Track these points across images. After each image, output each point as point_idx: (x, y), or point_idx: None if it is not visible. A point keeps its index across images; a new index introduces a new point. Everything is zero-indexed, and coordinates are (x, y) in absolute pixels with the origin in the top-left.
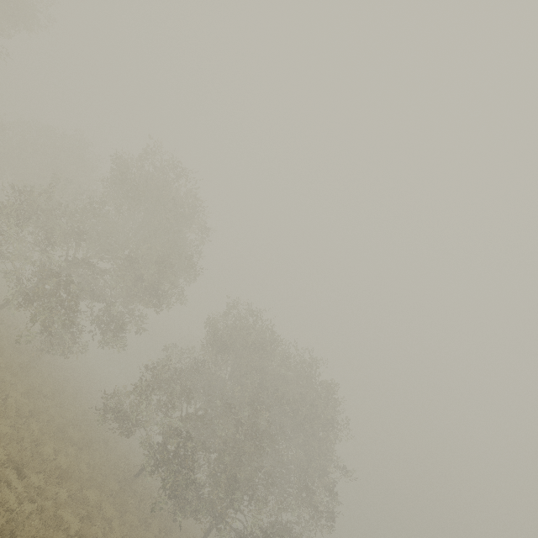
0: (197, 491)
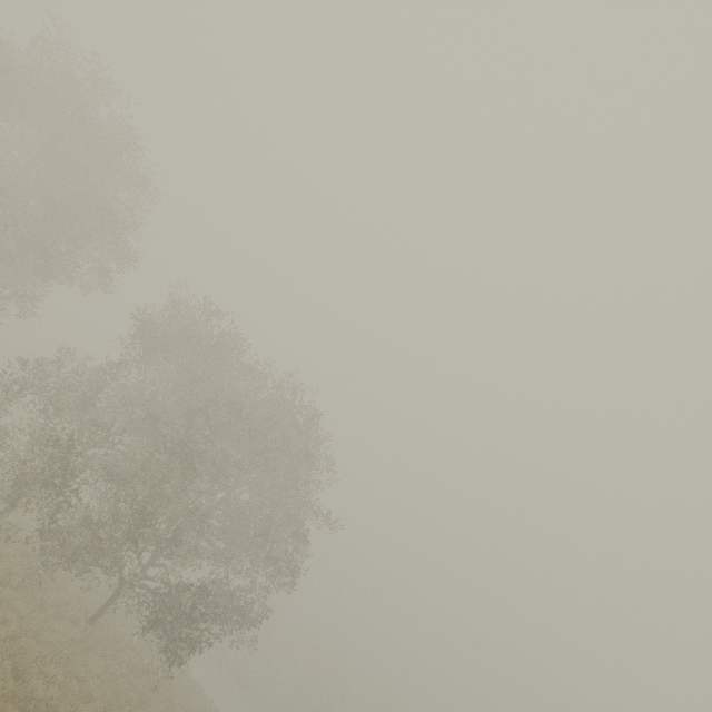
0: (94, 535)
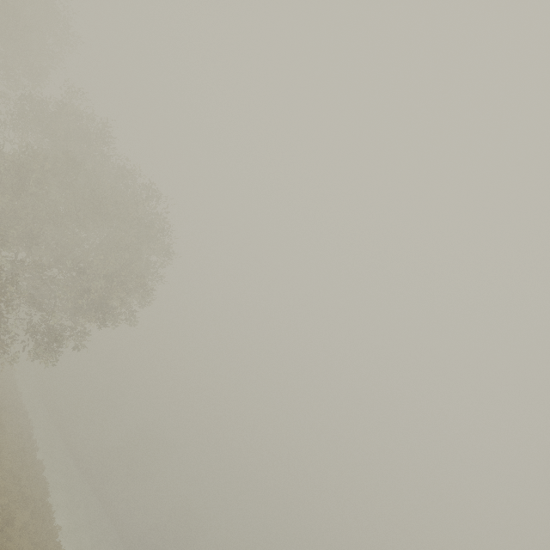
0: None
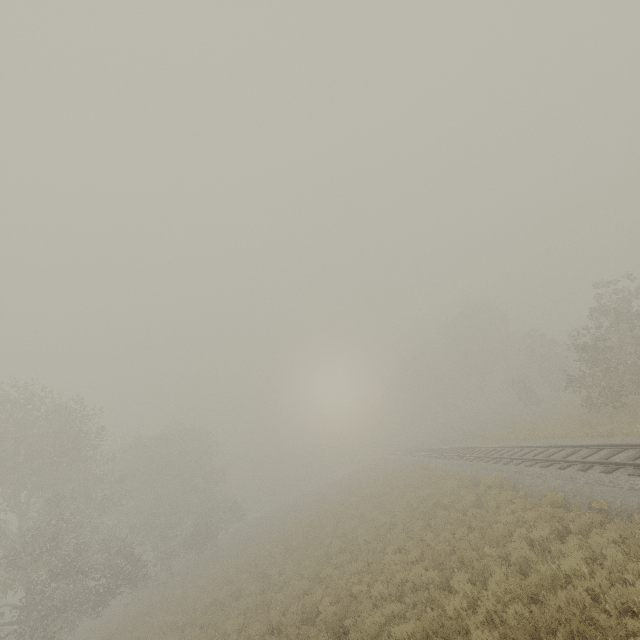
0: None
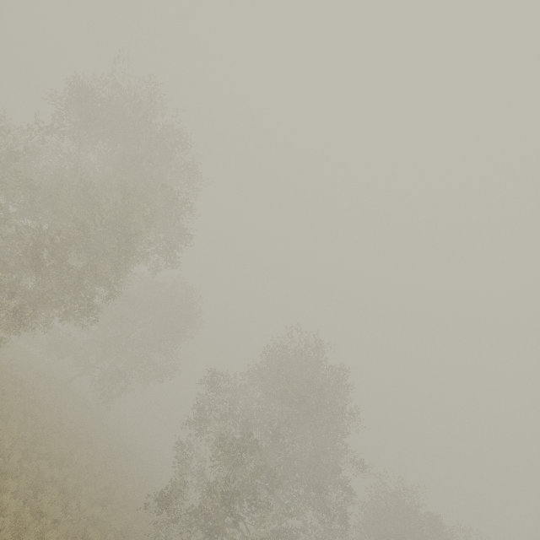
0: None
